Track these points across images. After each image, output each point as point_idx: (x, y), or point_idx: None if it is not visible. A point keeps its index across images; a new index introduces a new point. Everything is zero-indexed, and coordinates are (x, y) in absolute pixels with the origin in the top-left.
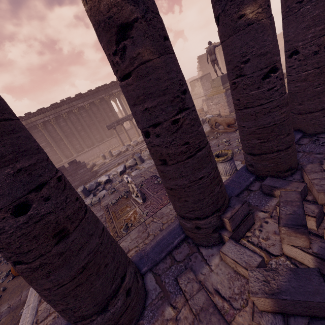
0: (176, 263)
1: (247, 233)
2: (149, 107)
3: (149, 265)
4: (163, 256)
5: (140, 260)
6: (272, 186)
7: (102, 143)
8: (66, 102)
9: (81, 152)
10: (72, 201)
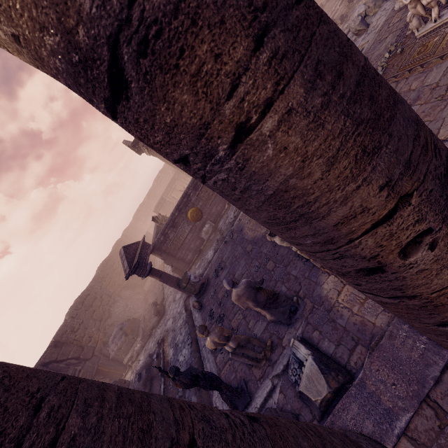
0: None
1: None
2: None
3: None
4: None
5: None
6: None
7: None
8: None
9: None
10: None
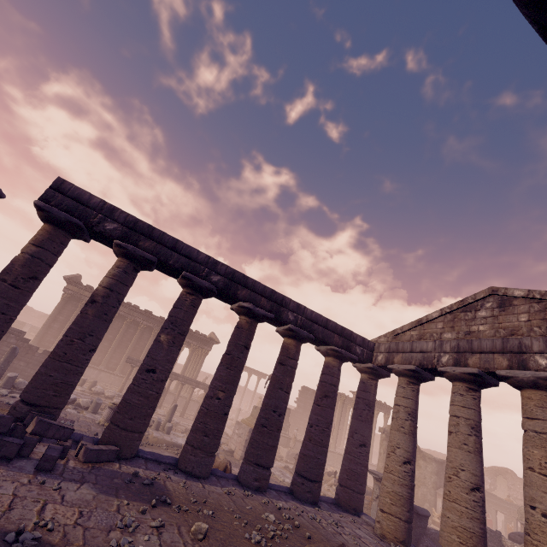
0: None
1: None
2: (72, 328)
3: None
4: None
5: None
6: (83, 438)
7: (108, 373)
8: (130, 307)
9: None
10: (1, 329)
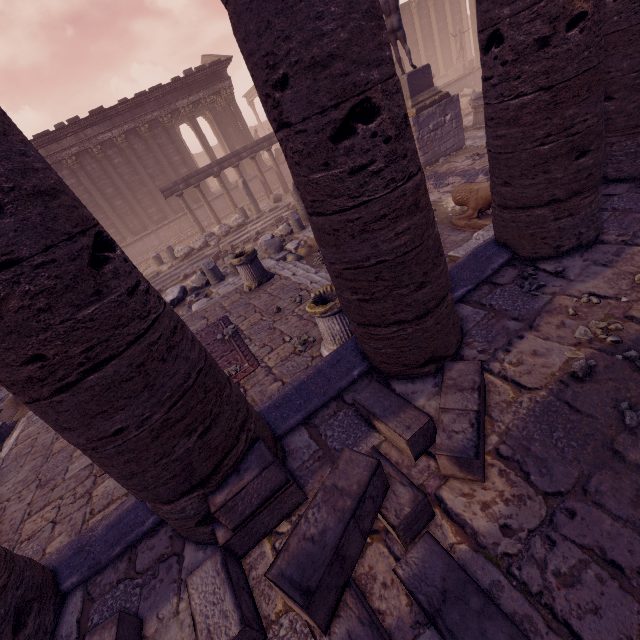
0: (131, 576)
1: (282, 525)
2: None
3: (84, 571)
4: (119, 553)
5: (71, 559)
6: (369, 410)
7: (164, 226)
8: (71, 131)
9: (120, 244)
10: None
